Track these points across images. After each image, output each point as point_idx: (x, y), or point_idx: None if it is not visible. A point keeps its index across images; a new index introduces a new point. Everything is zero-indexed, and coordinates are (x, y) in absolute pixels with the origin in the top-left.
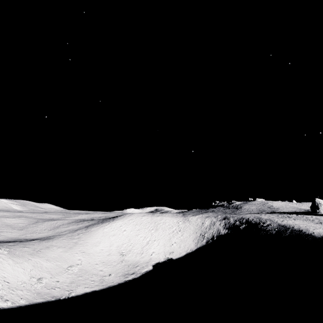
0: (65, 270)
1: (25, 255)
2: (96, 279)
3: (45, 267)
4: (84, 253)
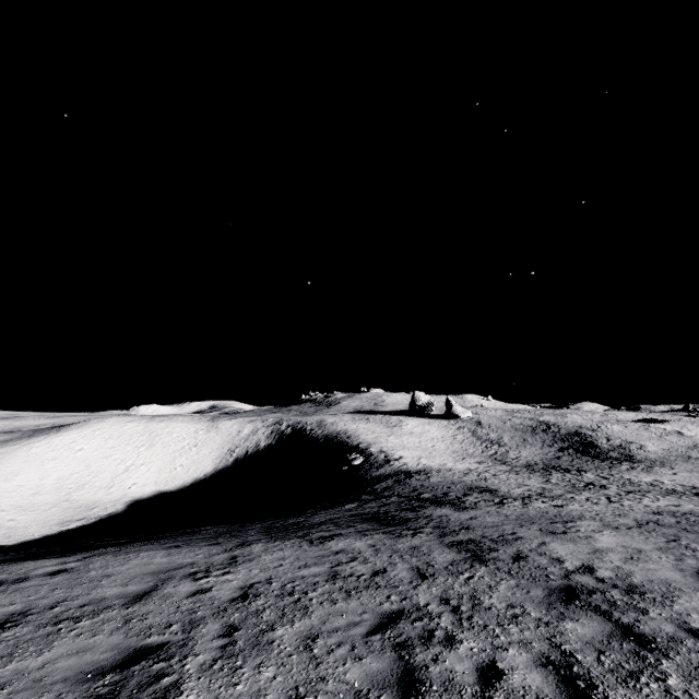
0: None
1: None
2: None
3: None
4: None
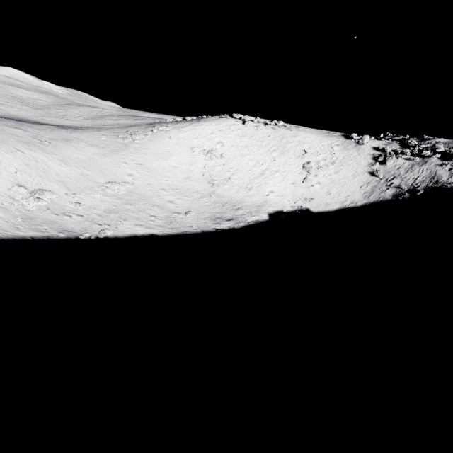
0: (100, 187)
1: (11, 141)
2: (160, 215)
3: (56, 172)
4: (140, 166)
